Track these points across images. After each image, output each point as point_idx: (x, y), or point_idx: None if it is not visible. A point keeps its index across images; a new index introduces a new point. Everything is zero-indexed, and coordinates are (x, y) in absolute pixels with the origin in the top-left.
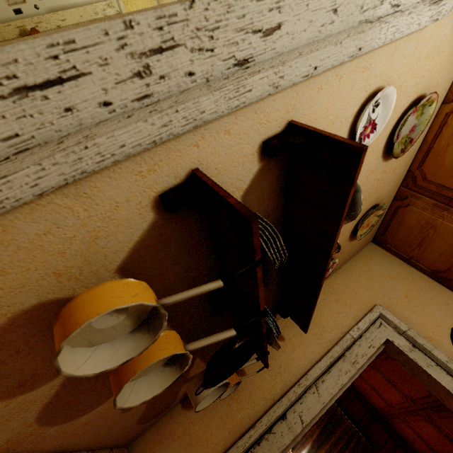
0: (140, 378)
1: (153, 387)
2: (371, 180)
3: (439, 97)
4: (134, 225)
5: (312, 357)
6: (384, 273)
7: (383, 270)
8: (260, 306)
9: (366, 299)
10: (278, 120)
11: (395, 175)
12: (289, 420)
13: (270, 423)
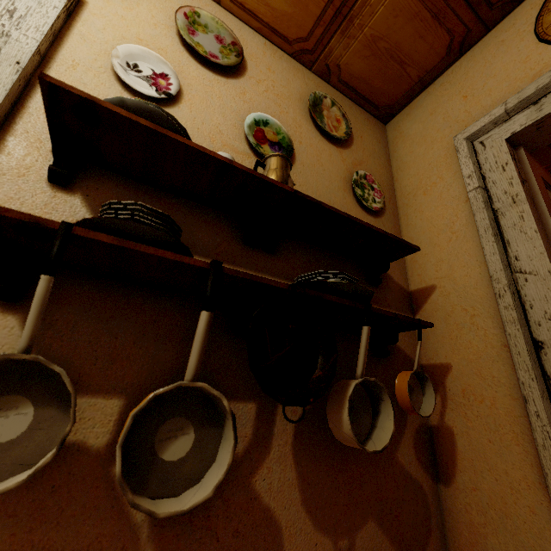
0: (208, 471)
1: (223, 462)
2: (256, 98)
3: (207, 6)
4: (3, 341)
5: (476, 259)
6: (425, 119)
7: (421, 119)
8: (192, 265)
9: (441, 153)
10: (39, 159)
11: (283, 72)
12: (548, 339)
13: (532, 372)
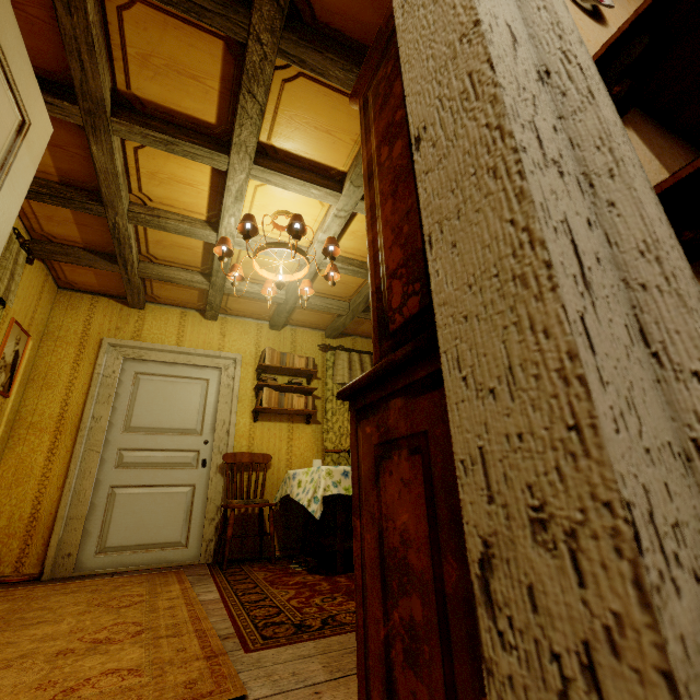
0: None
1: None
2: None
3: None
4: None
5: None
6: None
7: None
8: None
9: None
10: None
11: None
12: None
13: None
